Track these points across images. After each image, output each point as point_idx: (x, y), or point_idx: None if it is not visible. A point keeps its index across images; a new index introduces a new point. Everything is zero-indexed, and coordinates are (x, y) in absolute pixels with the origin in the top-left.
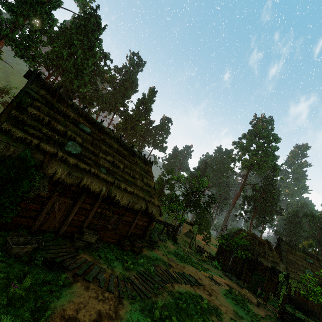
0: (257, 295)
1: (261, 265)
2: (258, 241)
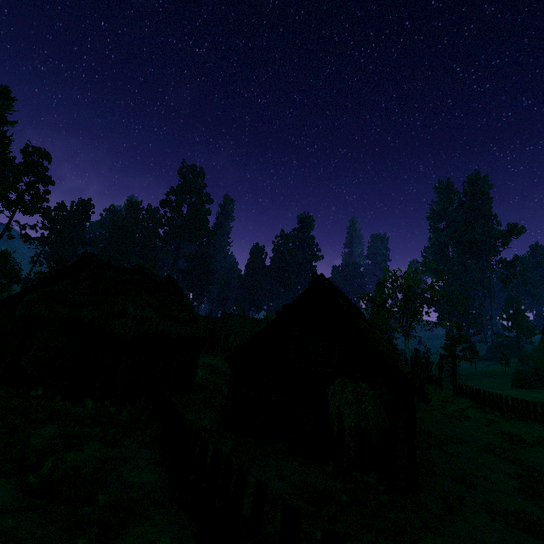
0: (218, 355)
1: (216, 337)
2: (212, 320)
